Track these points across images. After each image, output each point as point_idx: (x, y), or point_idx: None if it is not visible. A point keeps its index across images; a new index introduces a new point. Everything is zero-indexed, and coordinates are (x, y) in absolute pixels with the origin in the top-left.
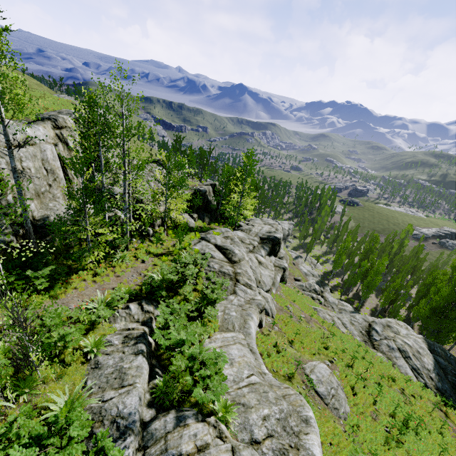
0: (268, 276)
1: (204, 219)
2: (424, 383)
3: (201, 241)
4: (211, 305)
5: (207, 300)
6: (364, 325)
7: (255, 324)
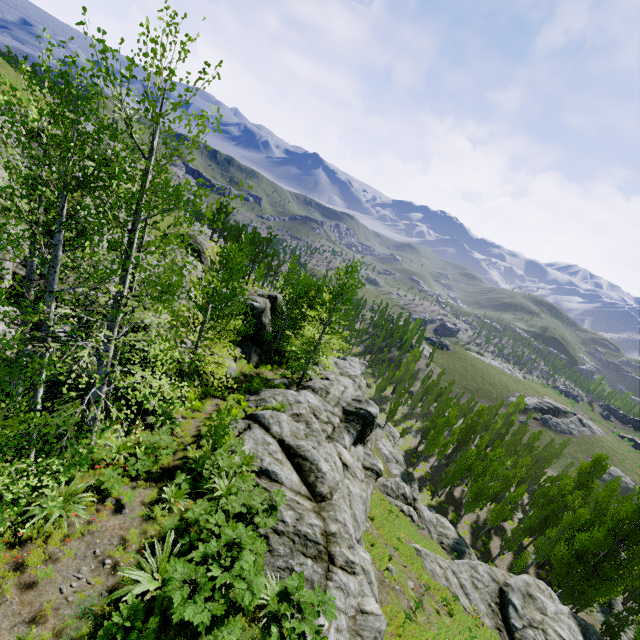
0: (360, 499)
1: (250, 356)
2: None
3: (252, 427)
4: None
5: None
6: (493, 589)
7: None
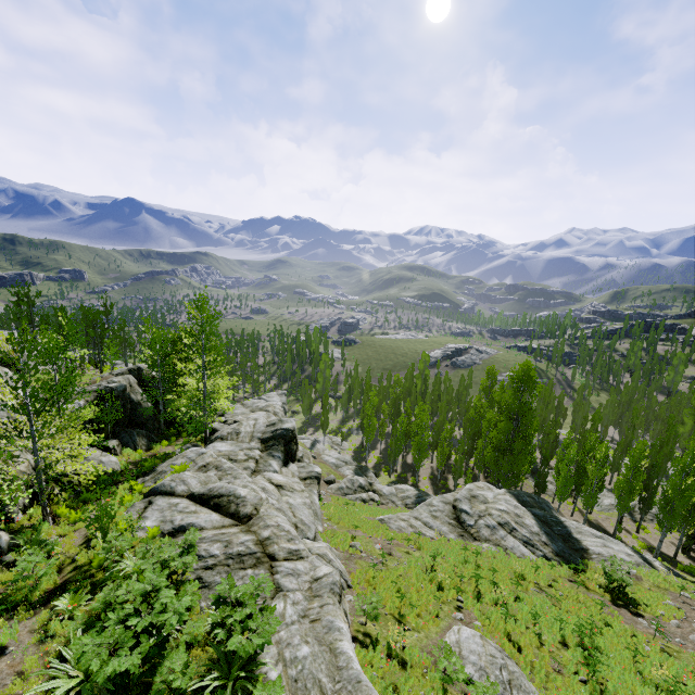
0: (304, 506)
1: (135, 442)
2: (544, 556)
3: (153, 501)
4: (251, 665)
5: (236, 659)
6: (448, 510)
7: (348, 640)
